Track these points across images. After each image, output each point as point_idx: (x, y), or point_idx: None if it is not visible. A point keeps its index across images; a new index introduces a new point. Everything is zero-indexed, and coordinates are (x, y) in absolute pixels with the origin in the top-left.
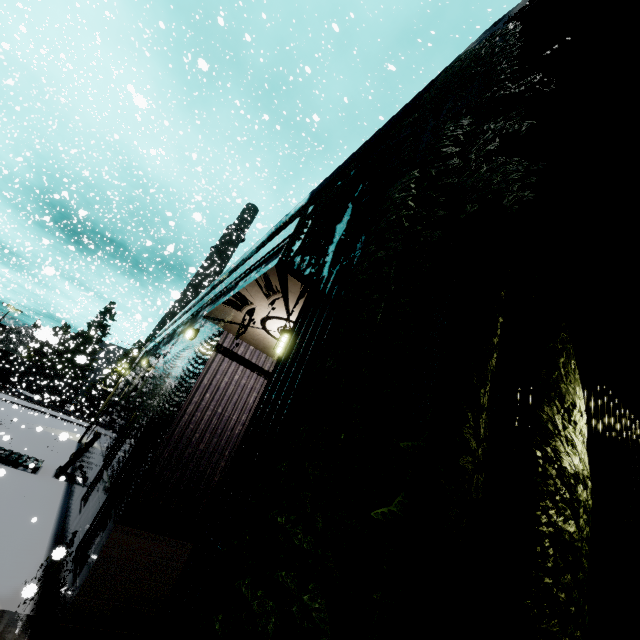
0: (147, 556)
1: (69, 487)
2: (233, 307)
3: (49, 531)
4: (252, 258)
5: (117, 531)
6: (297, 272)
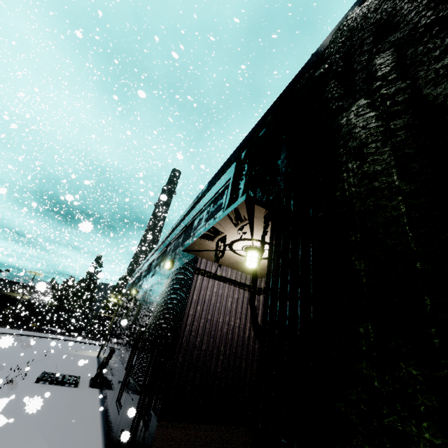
0: (185, 442)
1: (101, 392)
2: (207, 239)
3: (99, 430)
4: (200, 202)
5: (160, 427)
6: (260, 201)
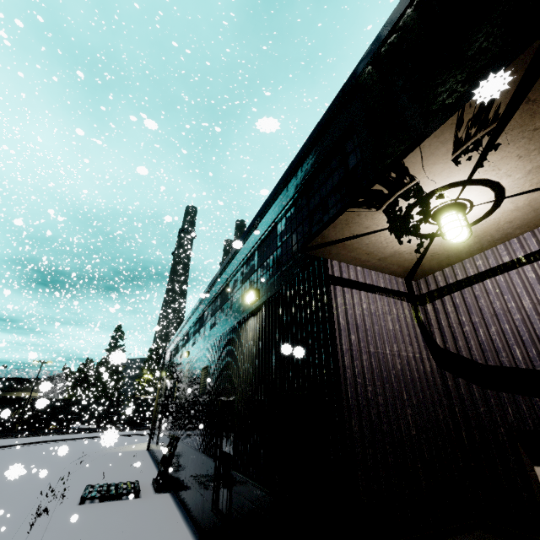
0: None
1: (175, 497)
2: (367, 206)
3: None
4: (283, 194)
5: None
6: None
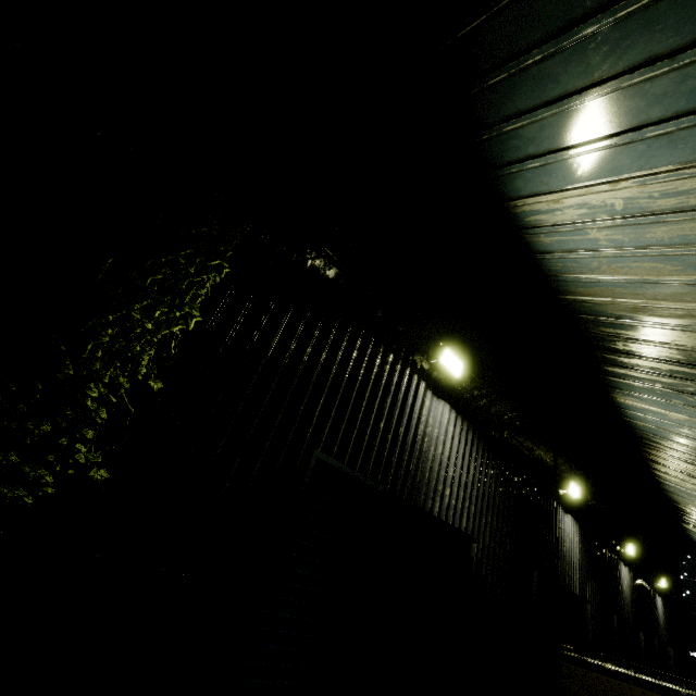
0: None
1: None
2: None
3: None
4: None
5: None
6: None
